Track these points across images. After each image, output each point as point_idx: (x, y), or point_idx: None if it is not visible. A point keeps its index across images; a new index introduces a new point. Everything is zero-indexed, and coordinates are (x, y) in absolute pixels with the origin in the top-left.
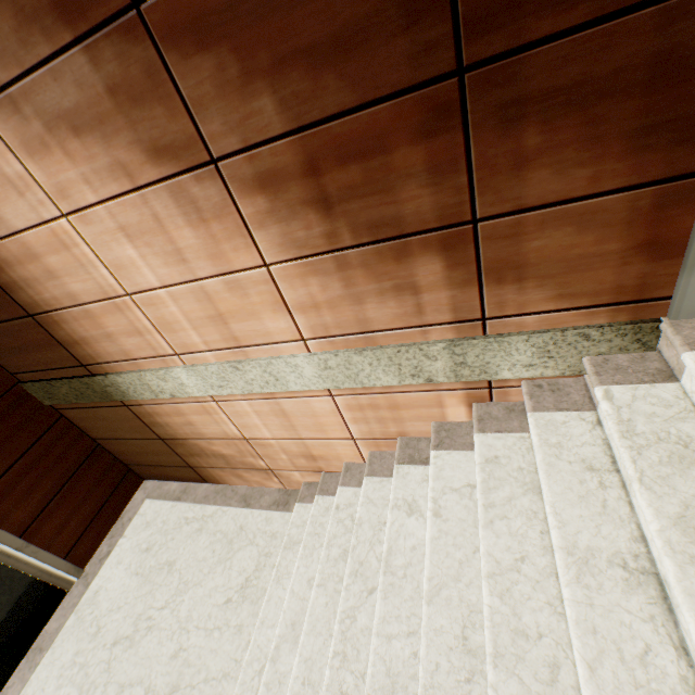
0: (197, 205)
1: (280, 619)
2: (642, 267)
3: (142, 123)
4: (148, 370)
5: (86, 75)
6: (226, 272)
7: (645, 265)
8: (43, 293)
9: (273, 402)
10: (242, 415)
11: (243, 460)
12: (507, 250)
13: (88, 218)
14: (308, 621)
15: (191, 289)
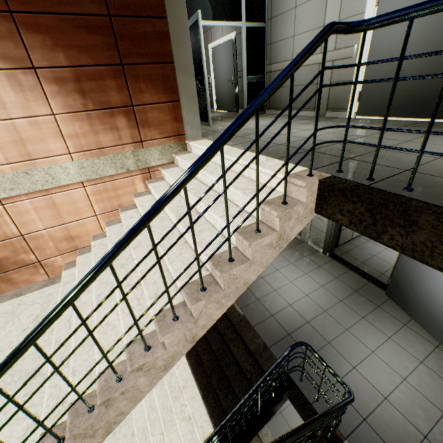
0: (21, 83)
1: None
2: (176, 125)
3: None
4: None
5: None
6: (31, 116)
7: (177, 124)
8: None
9: (48, 198)
10: (23, 213)
11: (16, 260)
12: (144, 117)
13: None
14: None
15: (5, 124)
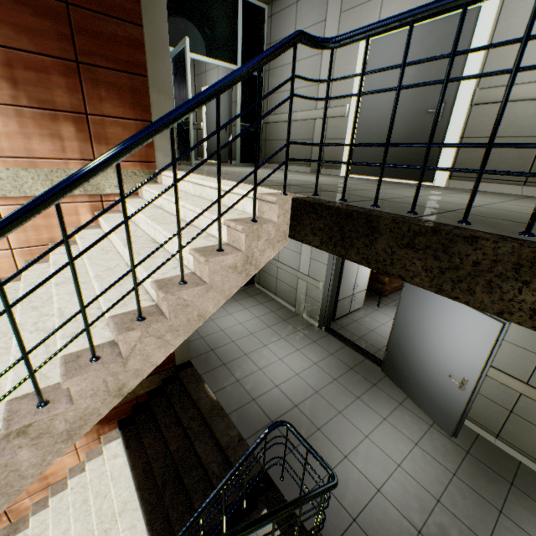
0: None
1: None
2: (145, 149)
3: None
4: None
5: None
6: None
7: (146, 148)
8: None
9: None
10: None
11: None
12: (101, 130)
13: None
14: None
15: None
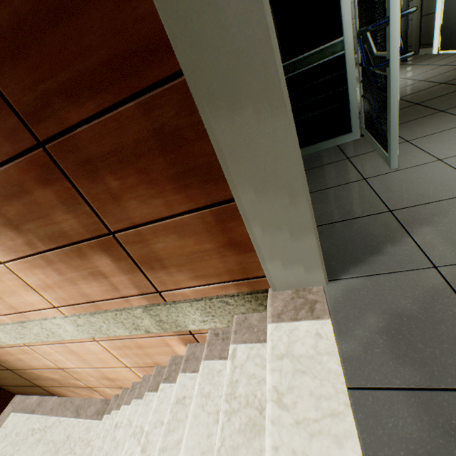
0: None
1: None
2: (236, 258)
3: None
4: None
5: None
6: None
7: (237, 256)
8: None
9: (63, 345)
10: (49, 354)
11: (69, 382)
12: (144, 249)
13: None
14: None
15: None
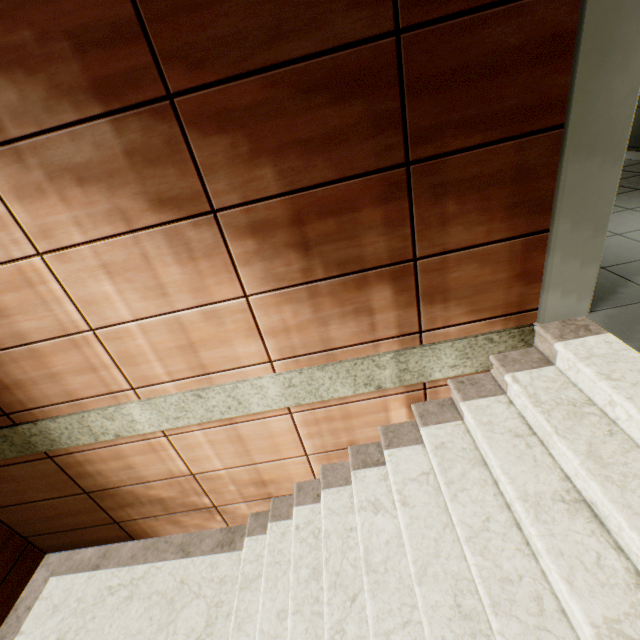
0: (189, 246)
1: None
2: (519, 289)
3: (152, 179)
4: (93, 410)
5: (107, 139)
6: (206, 303)
7: (521, 288)
8: None
9: (230, 428)
10: (194, 447)
11: (185, 501)
12: (437, 279)
13: (67, 257)
14: None
15: (166, 321)
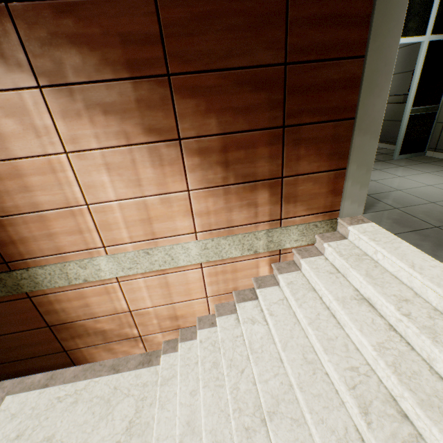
0: (161, 157)
1: (177, 424)
2: (331, 198)
3: (148, 117)
4: (73, 261)
5: (127, 91)
6: (164, 193)
7: (332, 198)
8: (6, 202)
9: (162, 277)
10: (135, 290)
11: (120, 332)
12: (292, 189)
13: (84, 156)
14: (204, 409)
15: (137, 202)
